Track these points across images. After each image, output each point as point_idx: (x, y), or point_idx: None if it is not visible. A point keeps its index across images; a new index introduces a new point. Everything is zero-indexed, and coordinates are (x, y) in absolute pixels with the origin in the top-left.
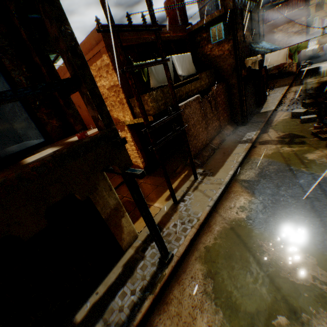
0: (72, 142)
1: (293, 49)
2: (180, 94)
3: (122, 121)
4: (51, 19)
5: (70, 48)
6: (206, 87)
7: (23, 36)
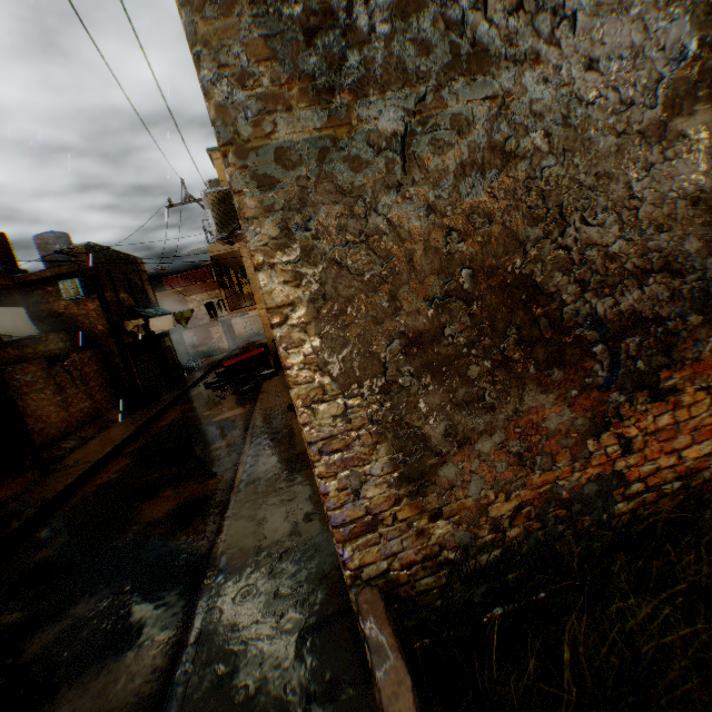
0: None
1: (179, 316)
2: (5, 357)
3: None
4: None
5: None
6: (62, 353)
7: None
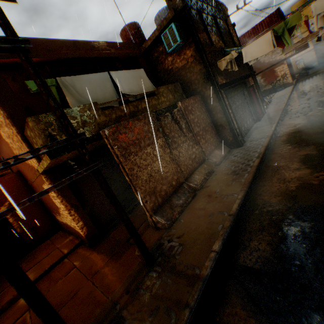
0: None
1: (279, 29)
2: (117, 115)
3: (37, 168)
4: None
5: None
6: (170, 104)
7: None
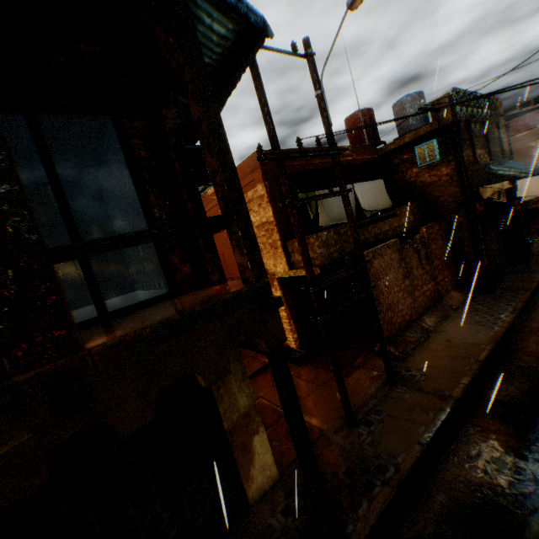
0: (207, 297)
1: None
2: (365, 237)
3: (272, 272)
4: (214, 152)
5: (227, 181)
6: (409, 227)
7: (175, 168)
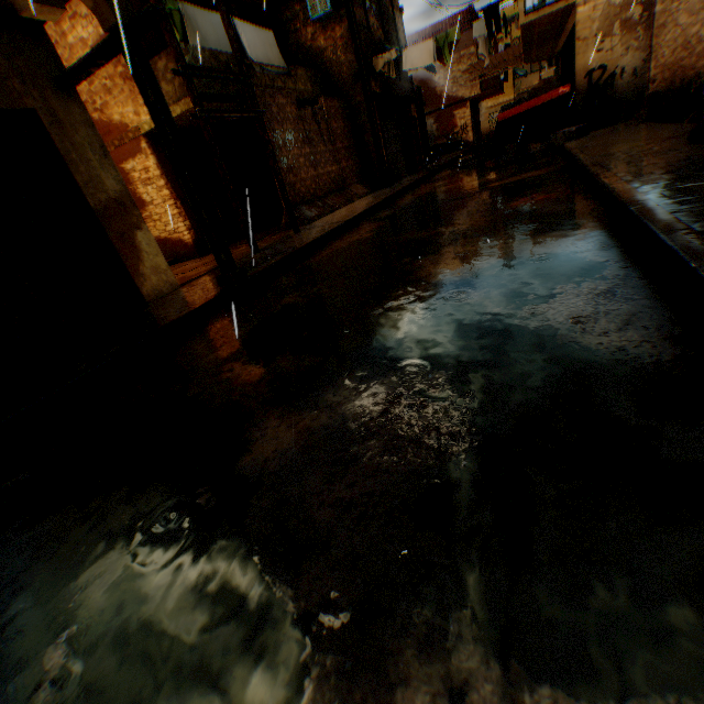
0: None
1: (441, 41)
2: (254, 84)
3: (135, 127)
4: None
5: None
6: (308, 98)
7: None
